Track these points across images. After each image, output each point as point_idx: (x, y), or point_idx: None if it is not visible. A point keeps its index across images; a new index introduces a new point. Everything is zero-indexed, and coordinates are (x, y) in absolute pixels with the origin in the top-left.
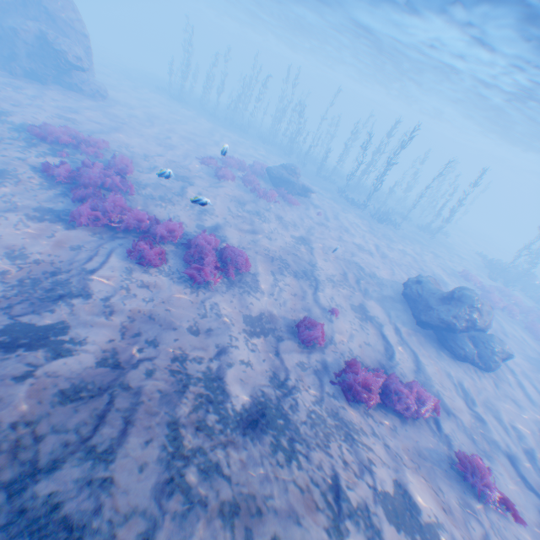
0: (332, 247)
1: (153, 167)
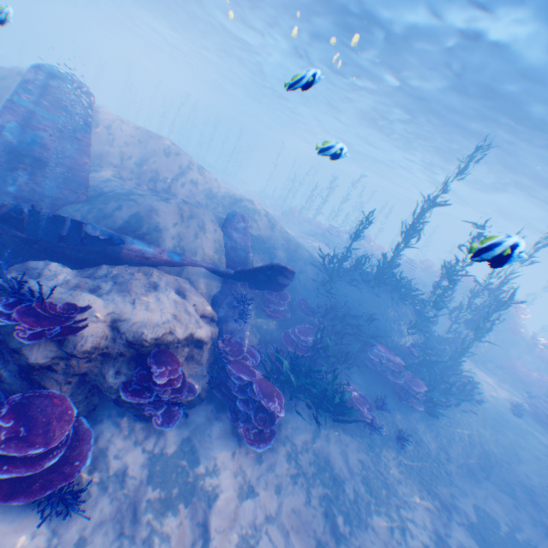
0: None
1: None
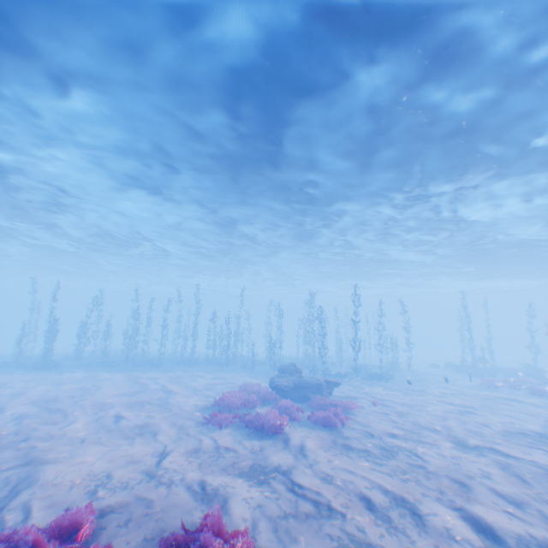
0: (470, 429)
1: (200, 486)
